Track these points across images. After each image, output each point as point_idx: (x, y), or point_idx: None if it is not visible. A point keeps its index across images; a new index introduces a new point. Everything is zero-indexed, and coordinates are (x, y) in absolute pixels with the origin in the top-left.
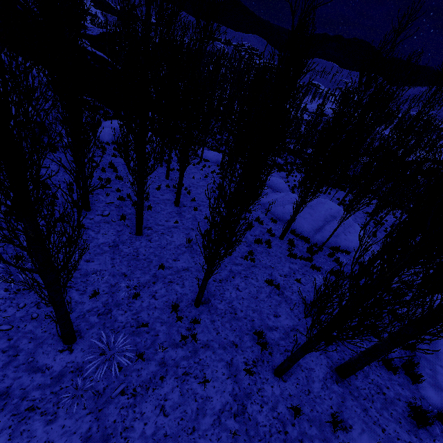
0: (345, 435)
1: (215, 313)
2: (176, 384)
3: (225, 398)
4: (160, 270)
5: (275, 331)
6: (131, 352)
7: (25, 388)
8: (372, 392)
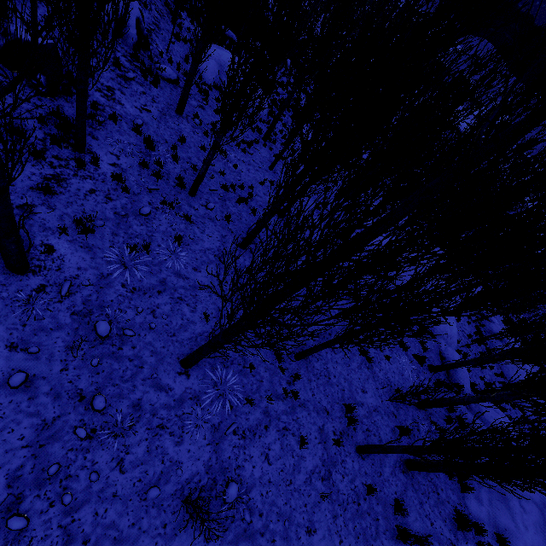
0: (402, 519)
1: (312, 372)
2: (278, 437)
3: (316, 461)
4: None
5: (361, 407)
6: (239, 393)
7: (153, 405)
8: (429, 490)
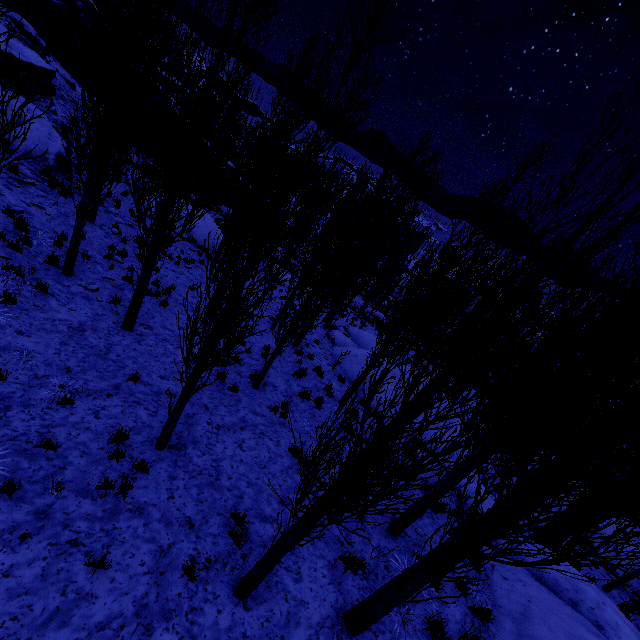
0: None
1: (183, 468)
2: (45, 554)
3: (121, 605)
4: (131, 383)
5: (271, 524)
6: None
7: None
8: None
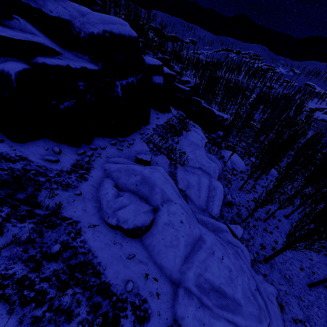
0: None
1: None
2: None
3: None
4: (310, 261)
5: None
6: None
7: (312, 300)
8: None
